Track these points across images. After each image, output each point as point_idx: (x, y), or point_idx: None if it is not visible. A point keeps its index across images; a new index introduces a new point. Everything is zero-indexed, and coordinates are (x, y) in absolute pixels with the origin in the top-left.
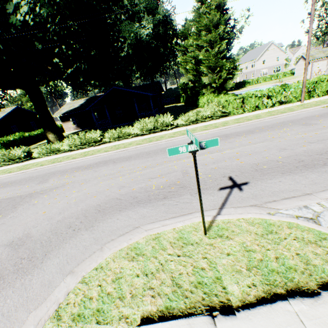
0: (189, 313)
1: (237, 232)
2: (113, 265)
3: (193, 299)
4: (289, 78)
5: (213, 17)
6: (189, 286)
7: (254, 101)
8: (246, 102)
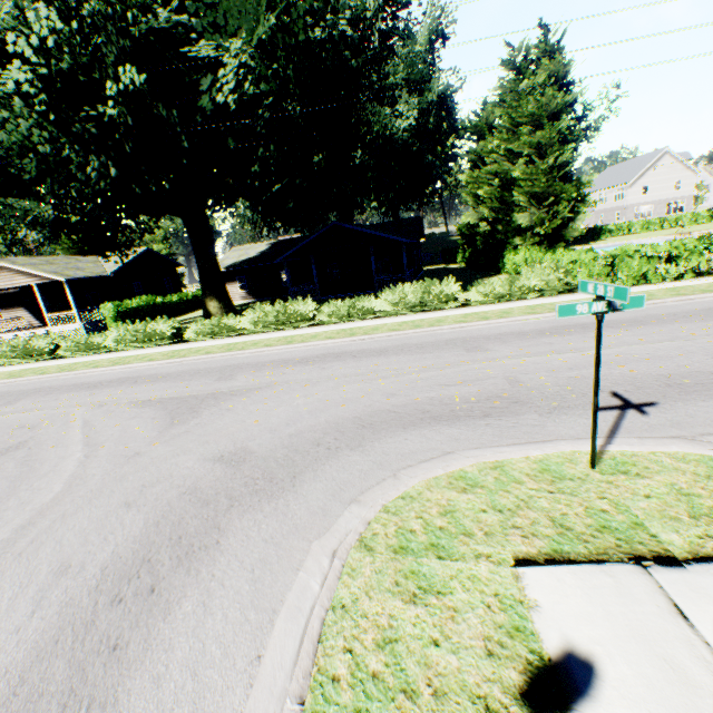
0: (599, 560)
1: (655, 470)
2: (431, 495)
3: (599, 545)
4: (707, 227)
5: (550, 100)
6: (587, 530)
7: (639, 266)
8: (619, 265)
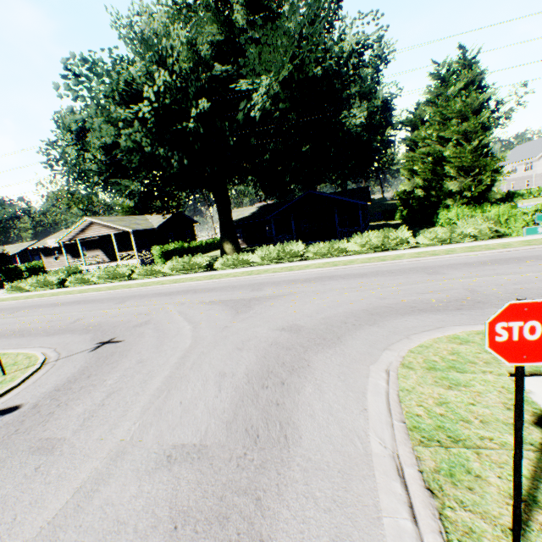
0: None
1: None
2: (439, 346)
3: None
4: None
5: (473, 100)
6: None
7: None
8: None
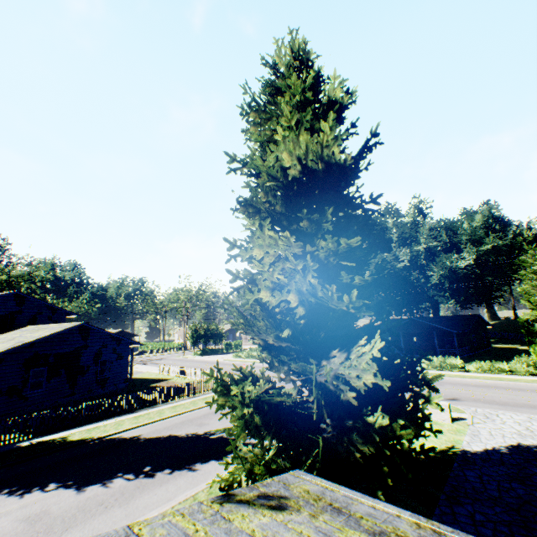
0: None
1: None
2: None
3: None
4: None
5: None
6: None
7: None
8: None
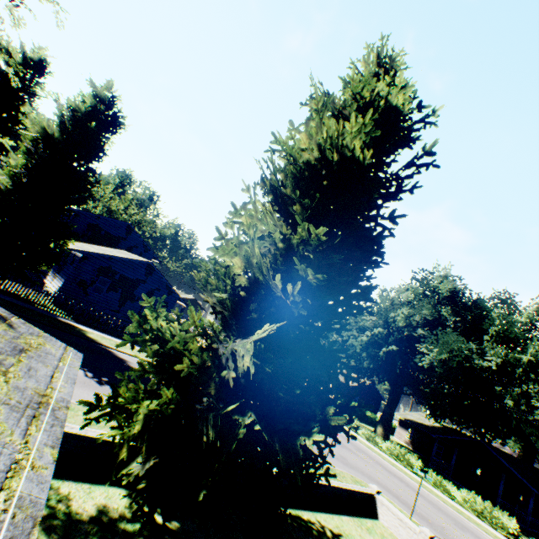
0: None
1: None
2: None
3: None
4: None
5: None
6: None
7: None
8: None
